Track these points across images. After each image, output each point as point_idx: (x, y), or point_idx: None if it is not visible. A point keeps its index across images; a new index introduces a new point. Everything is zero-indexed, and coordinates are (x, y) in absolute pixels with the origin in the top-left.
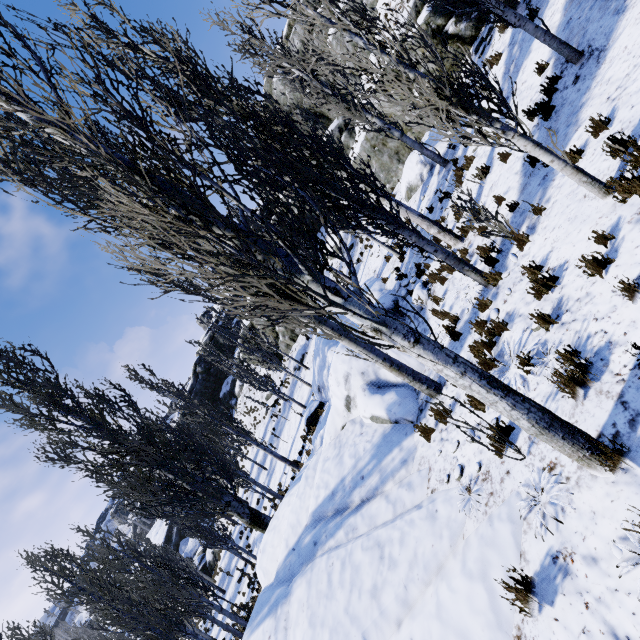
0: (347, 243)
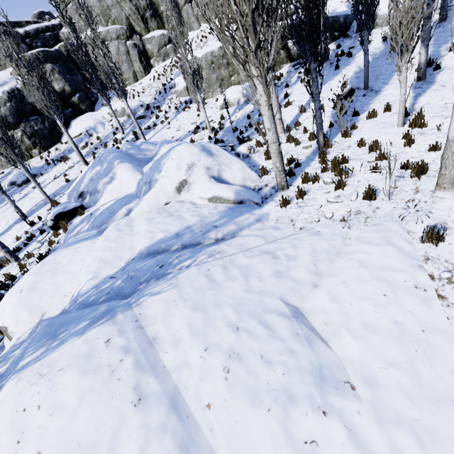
0: (138, 113)
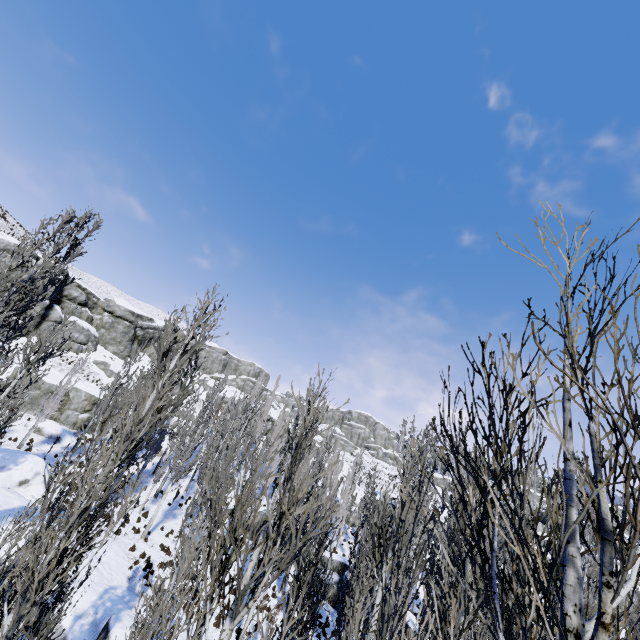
0: None
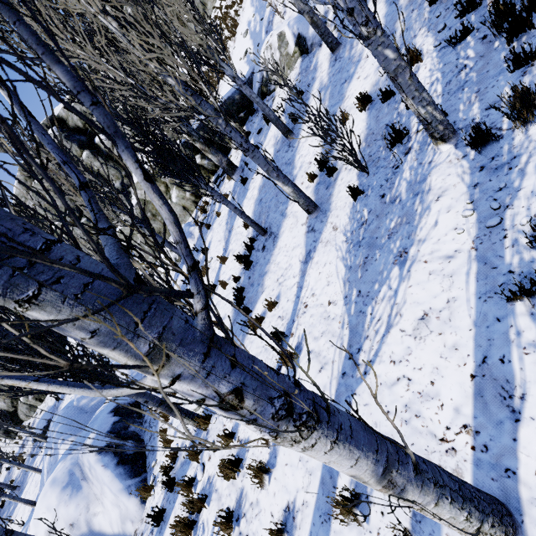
0: None
